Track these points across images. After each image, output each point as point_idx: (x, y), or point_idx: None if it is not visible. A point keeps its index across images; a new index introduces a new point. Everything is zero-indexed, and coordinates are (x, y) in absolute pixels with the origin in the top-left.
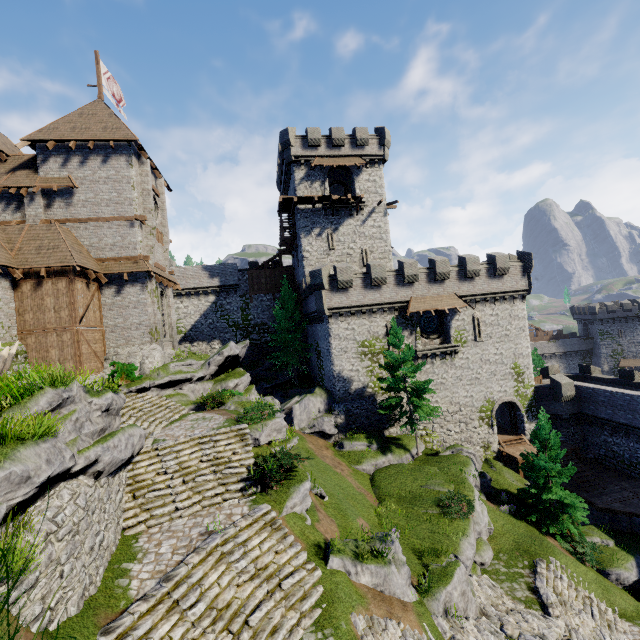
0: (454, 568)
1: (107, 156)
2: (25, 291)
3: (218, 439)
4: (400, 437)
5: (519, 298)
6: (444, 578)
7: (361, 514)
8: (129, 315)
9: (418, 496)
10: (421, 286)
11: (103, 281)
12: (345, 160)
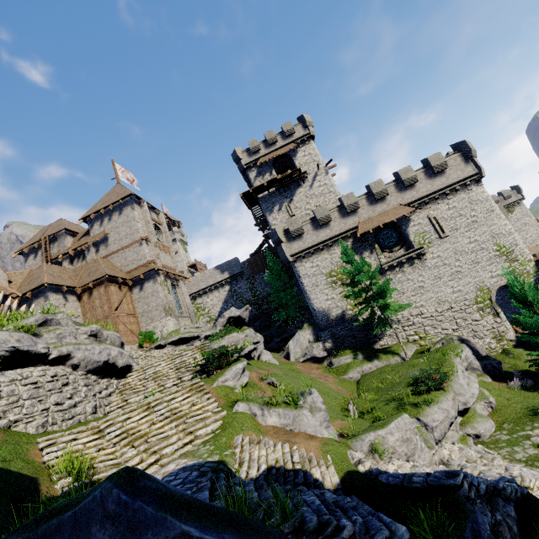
0: (394, 418)
1: (121, 210)
2: (85, 300)
3: (185, 354)
4: (390, 346)
5: (473, 184)
6: (380, 427)
7: (326, 402)
8: (150, 302)
9: (396, 384)
10: (365, 210)
11: (130, 284)
12: (281, 150)
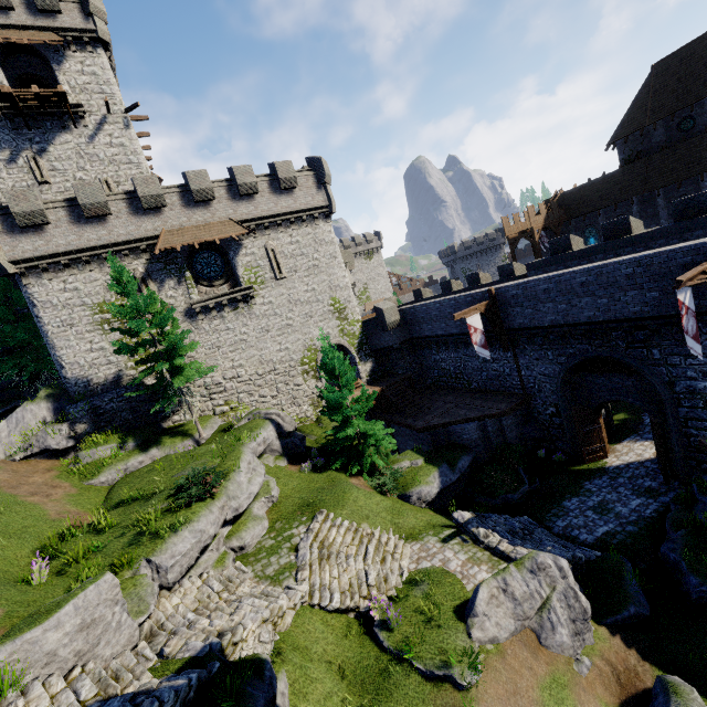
0: (83, 589)
1: None
2: None
3: None
4: (187, 422)
5: (322, 218)
6: (44, 617)
7: (1, 556)
8: None
9: (160, 491)
10: (175, 212)
11: None
12: (22, 34)
